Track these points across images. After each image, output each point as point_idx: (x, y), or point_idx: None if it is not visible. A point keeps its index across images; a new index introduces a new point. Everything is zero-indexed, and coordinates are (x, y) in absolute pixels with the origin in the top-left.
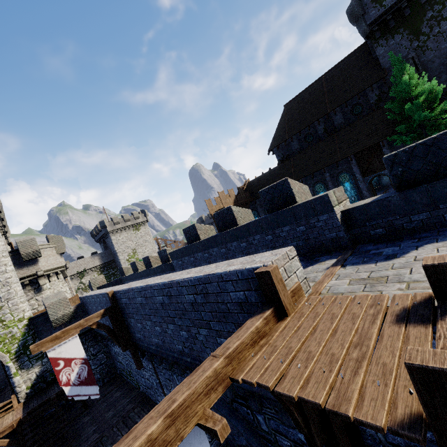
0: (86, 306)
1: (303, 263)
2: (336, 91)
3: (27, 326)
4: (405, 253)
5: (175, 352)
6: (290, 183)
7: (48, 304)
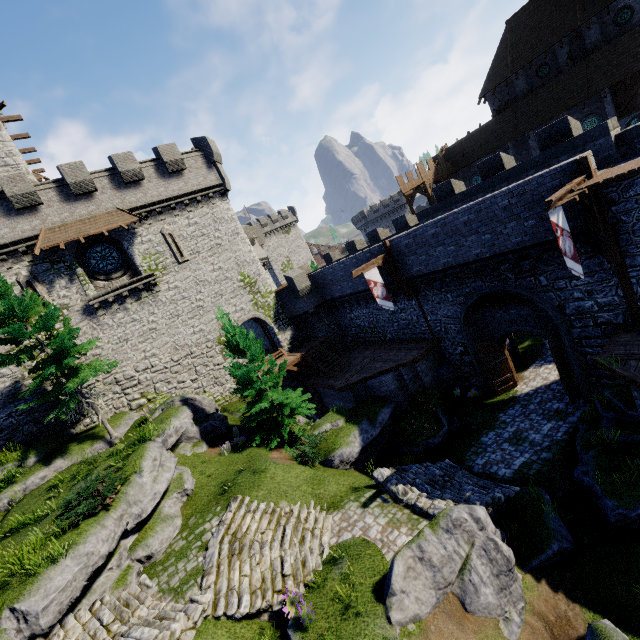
0: (321, 280)
1: None
2: None
3: (275, 298)
4: None
5: (470, 259)
6: (569, 120)
7: (294, 276)
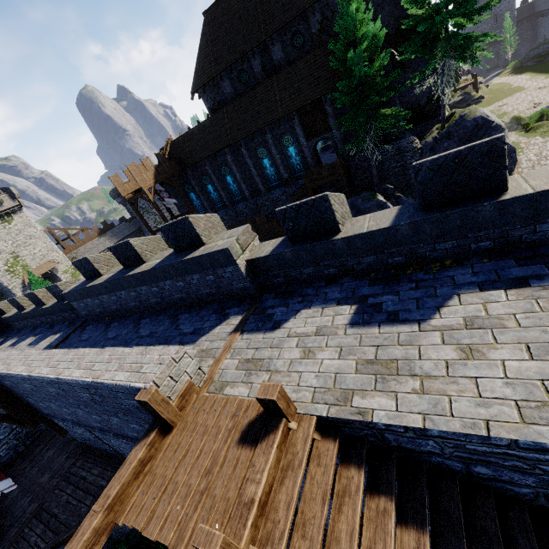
0: None
1: (215, 317)
2: (272, 3)
3: None
4: (288, 319)
5: (96, 427)
6: (192, 222)
7: None
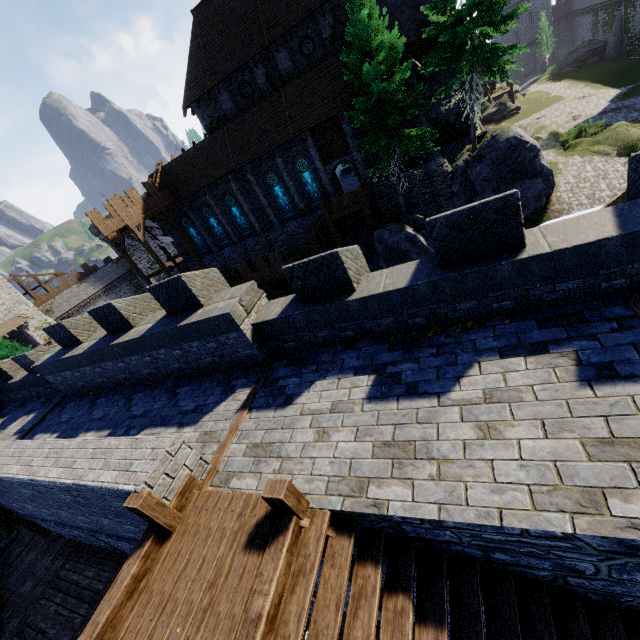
0: None
1: (220, 390)
2: (274, 2)
3: None
4: (301, 393)
5: (84, 528)
6: (186, 282)
7: None
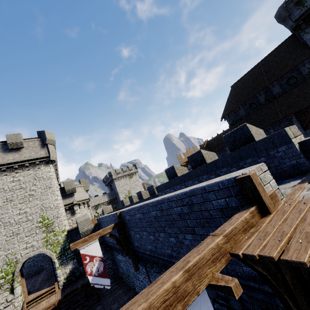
0: (101, 224)
1: None
2: (272, 70)
3: (66, 236)
4: None
5: (165, 256)
6: (248, 127)
7: (79, 221)
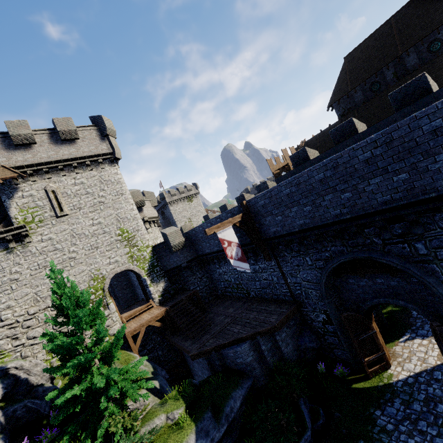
0: (194, 237)
1: None
2: (410, 30)
3: (152, 252)
4: None
5: (328, 220)
6: (427, 77)
7: (168, 233)
